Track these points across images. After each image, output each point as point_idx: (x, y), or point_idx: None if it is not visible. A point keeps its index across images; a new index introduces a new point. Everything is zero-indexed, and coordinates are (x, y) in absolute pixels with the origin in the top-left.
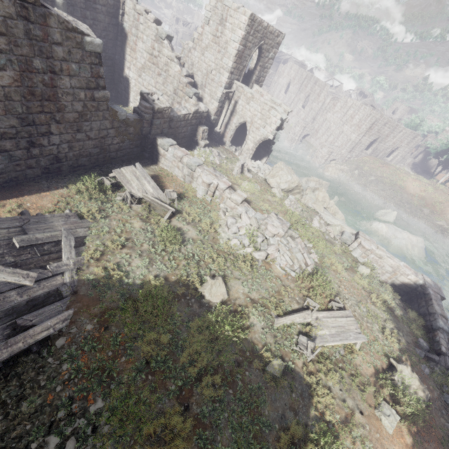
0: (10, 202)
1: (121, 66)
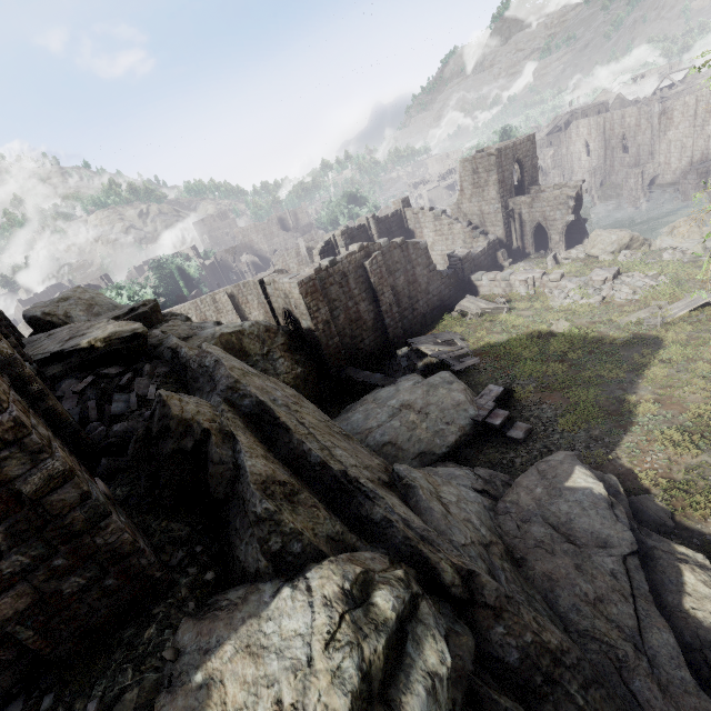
0: None
1: None
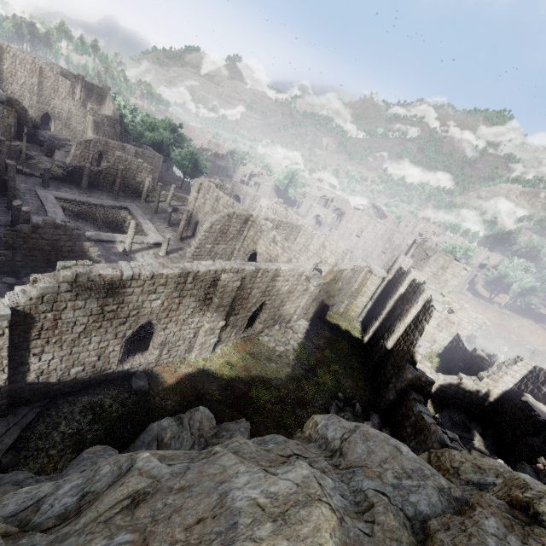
0: None
1: None
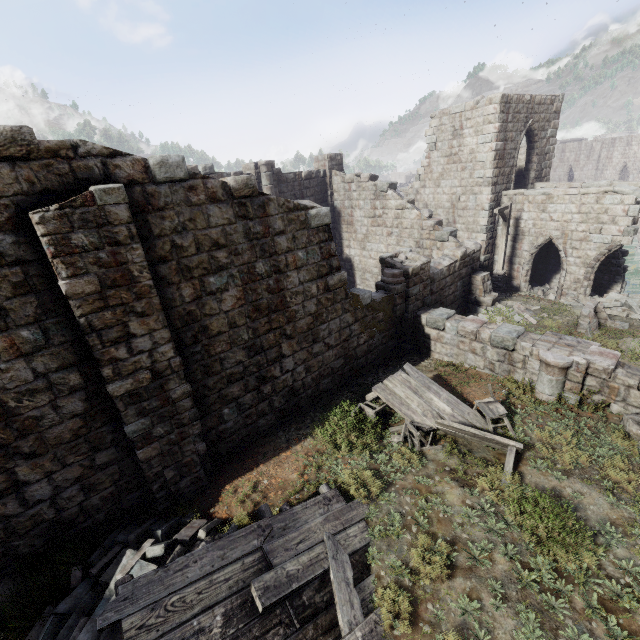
0: (242, 481)
1: (339, 248)
